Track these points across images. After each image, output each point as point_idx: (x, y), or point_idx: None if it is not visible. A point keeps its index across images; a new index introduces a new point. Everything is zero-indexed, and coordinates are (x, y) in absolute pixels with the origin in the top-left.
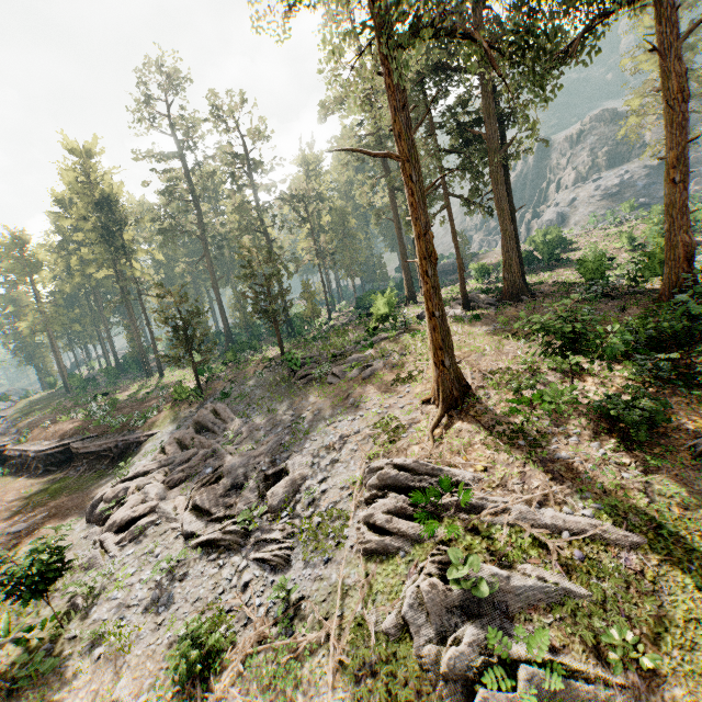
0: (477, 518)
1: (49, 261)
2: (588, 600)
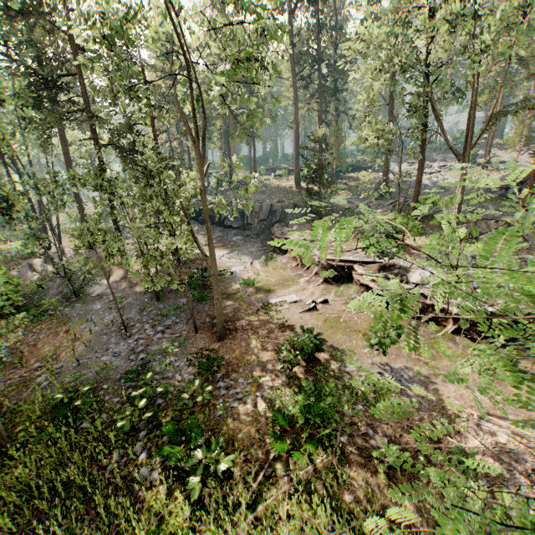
0: None
1: None
2: None
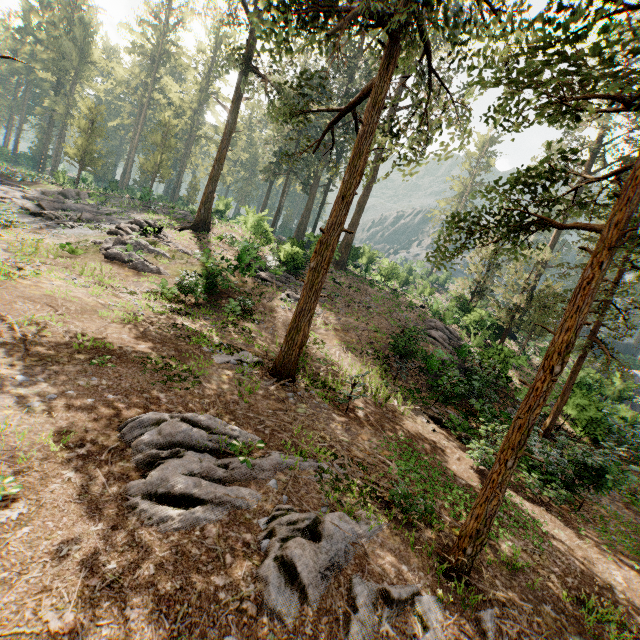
0: (159, 239)
1: (1, 35)
2: (169, 258)
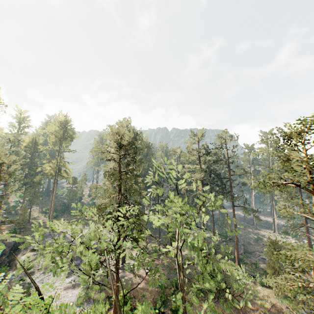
0: None
1: None
2: None
